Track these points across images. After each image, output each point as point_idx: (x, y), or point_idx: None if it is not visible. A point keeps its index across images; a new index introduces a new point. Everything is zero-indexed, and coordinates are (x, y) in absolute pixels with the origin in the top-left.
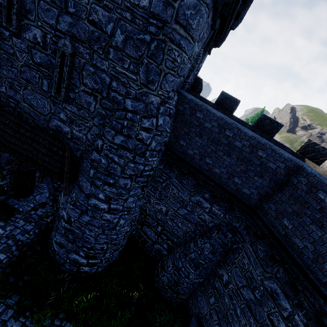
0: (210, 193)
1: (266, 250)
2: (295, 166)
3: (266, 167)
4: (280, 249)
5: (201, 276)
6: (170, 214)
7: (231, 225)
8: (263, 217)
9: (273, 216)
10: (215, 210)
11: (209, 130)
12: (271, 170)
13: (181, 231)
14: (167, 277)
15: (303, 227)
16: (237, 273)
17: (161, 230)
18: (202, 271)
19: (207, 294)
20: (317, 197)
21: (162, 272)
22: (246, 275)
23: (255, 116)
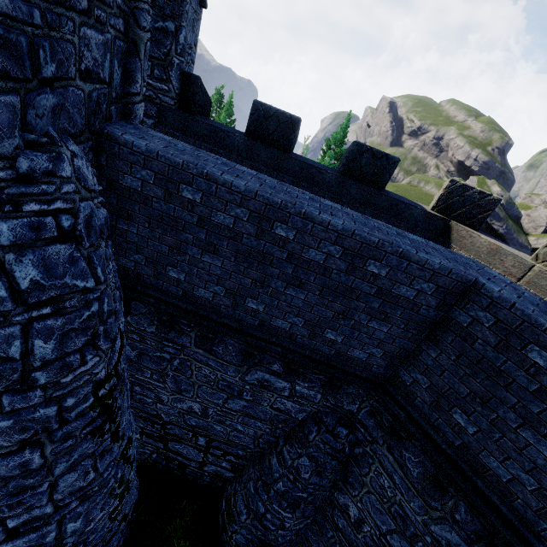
0: (282, 362)
1: (424, 462)
2: (460, 285)
3: (393, 298)
4: (455, 475)
5: (307, 516)
6: (214, 413)
7: (341, 409)
8: (406, 404)
9: (428, 403)
10: (303, 390)
11: (230, 230)
12: (406, 301)
13: (247, 436)
14: (243, 535)
15: (503, 433)
16: (373, 504)
17: (206, 443)
18: (307, 509)
19: (327, 538)
20: (527, 362)
21: (230, 524)
22: (392, 511)
23: (339, 131)
